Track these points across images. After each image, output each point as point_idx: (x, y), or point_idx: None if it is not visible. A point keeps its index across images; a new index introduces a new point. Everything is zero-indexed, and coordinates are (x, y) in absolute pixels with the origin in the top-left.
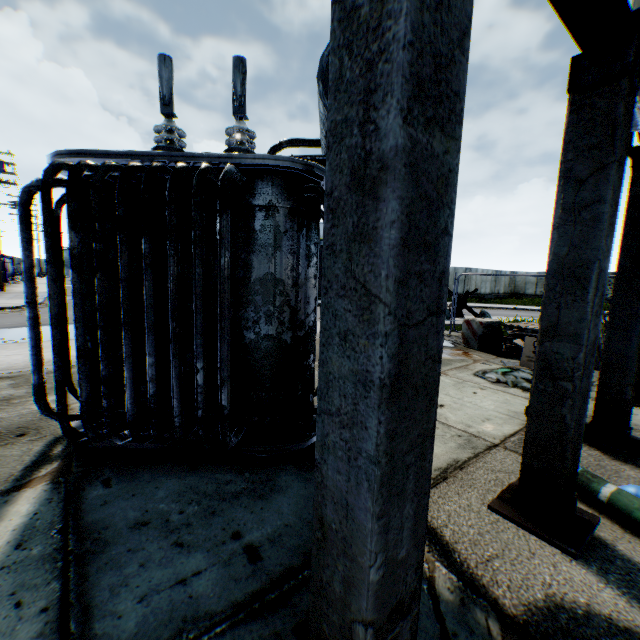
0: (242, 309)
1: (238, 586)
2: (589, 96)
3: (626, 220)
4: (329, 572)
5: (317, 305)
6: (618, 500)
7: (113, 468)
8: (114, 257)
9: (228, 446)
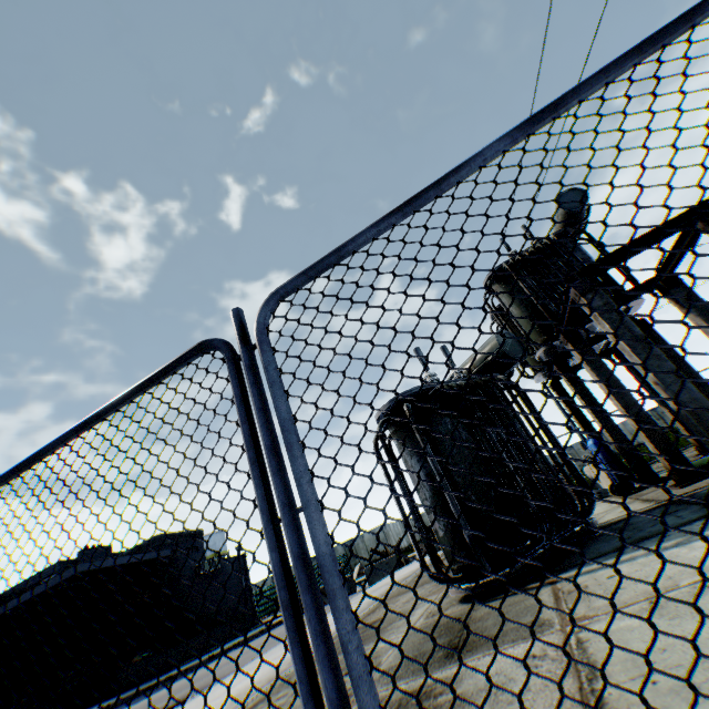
0: (523, 447)
1: (689, 508)
2: (574, 341)
3: (573, 388)
4: (706, 422)
5: (278, 623)
6: (694, 464)
7: (557, 566)
8: (459, 436)
9: (592, 509)
